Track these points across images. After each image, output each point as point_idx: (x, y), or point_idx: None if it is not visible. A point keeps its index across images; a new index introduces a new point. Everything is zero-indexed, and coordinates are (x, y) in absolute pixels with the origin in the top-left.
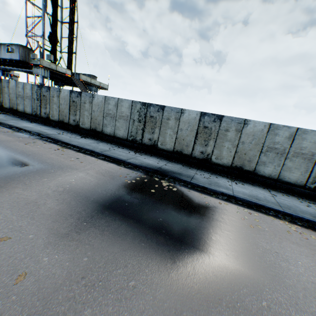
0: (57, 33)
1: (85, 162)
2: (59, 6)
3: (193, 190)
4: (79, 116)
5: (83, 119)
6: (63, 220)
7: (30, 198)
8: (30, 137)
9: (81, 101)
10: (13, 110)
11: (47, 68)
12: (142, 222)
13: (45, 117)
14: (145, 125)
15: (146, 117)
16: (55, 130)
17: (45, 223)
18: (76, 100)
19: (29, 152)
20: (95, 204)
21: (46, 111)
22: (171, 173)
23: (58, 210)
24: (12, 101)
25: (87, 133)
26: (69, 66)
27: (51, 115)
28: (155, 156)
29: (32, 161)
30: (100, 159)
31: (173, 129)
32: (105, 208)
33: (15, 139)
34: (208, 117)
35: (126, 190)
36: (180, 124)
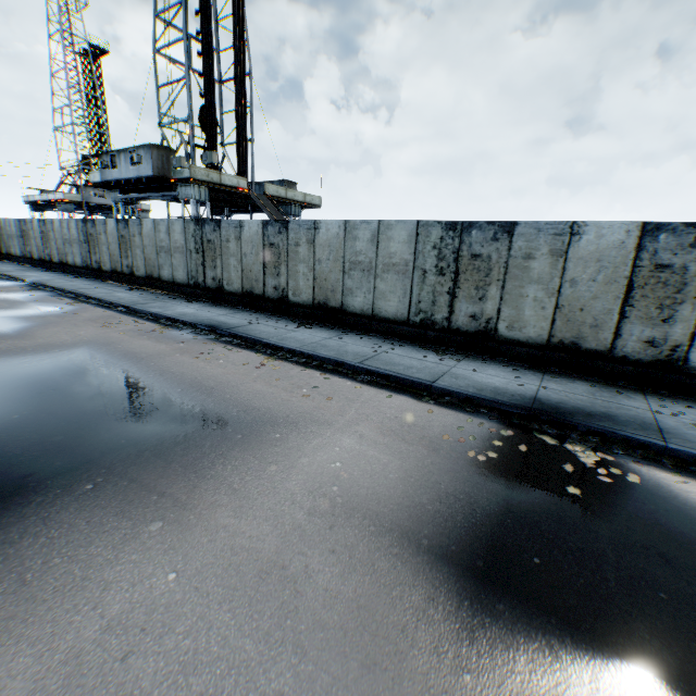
0: (214, 106)
1: (337, 397)
2: (213, 49)
3: (693, 480)
4: (286, 276)
5: (296, 282)
6: (390, 656)
7: (262, 547)
8: (198, 339)
9: (289, 243)
10: (151, 280)
11: (203, 183)
12: (652, 661)
13: (214, 288)
14: (459, 281)
15: (459, 259)
16: (238, 315)
17: (343, 678)
18: (278, 241)
19: (208, 382)
20: (442, 564)
21: (215, 275)
22: (580, 415)
23: (352, 600)
24: (149, 263)
25: (306, 314)
26: (242, 170)
27: (225, 281)
28: (494, 361)
29: (223, 408)
30: (366, 383)
31: (545, 282)
32: (486, 585)
33: (170, 349)
34: (671, 235)
35: (495, 496)
36: (570, 267)
